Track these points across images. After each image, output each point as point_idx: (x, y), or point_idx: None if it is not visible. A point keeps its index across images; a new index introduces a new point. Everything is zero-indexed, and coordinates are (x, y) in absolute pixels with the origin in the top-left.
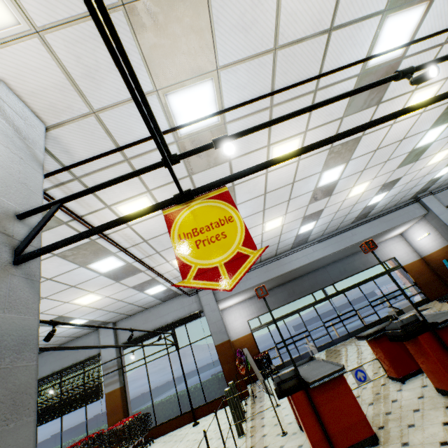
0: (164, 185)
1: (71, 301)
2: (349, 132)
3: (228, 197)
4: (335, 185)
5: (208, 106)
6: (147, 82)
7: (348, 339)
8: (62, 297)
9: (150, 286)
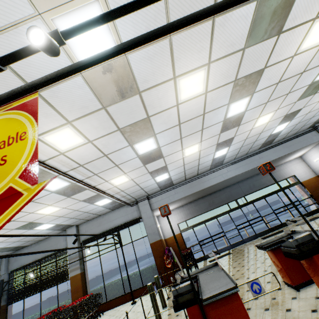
0: (82, 116)
1: (34, 212)
2: (216, 6)
3: (33, 106)
4: (242, 116)
5: (103, 33)
6: (25, 3)
7: (256, 238)
8: (26, 209)
9: (98, 200)
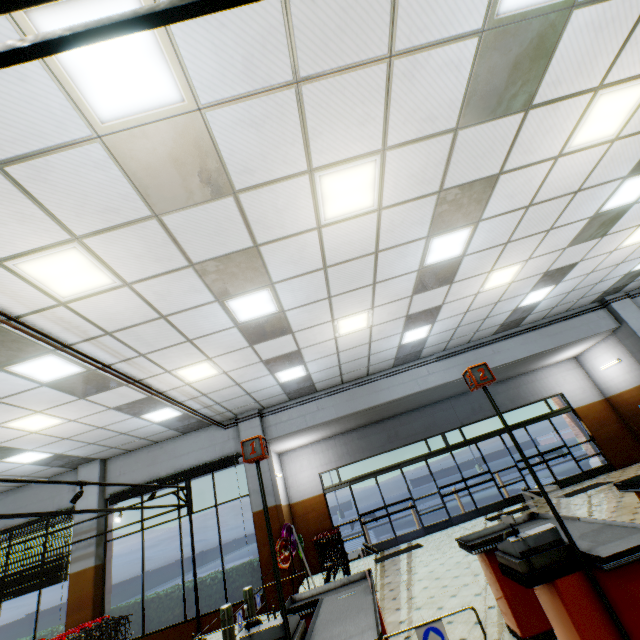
0: (107, 229)
1: (3, 423)
2: None
3: None
4: (458, 264)
5: (147, 58)
6: None
7: (476, 518)
8: None
9: (150, 409)
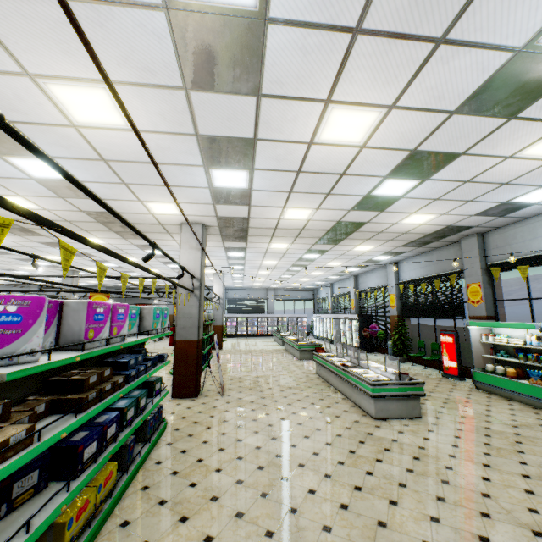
0: None
1: None
2: None
3: None
4: None
5: None
6: None
7: None
8: None
9: None
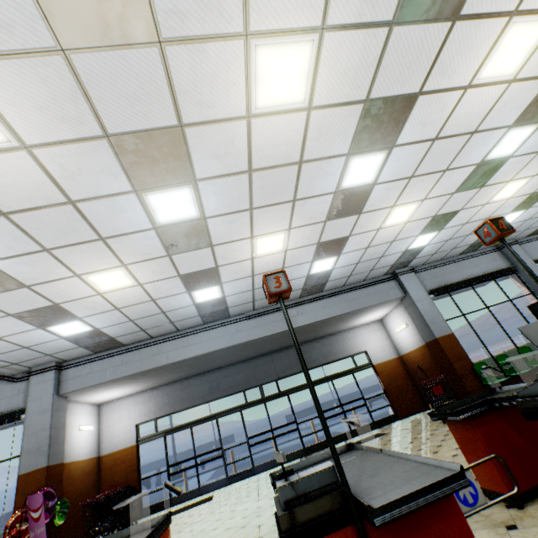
0: None
1: None
2: None
3: None
4: (205, 227)
5: None
6: None
7: (277, 467)
8: None
9: None
